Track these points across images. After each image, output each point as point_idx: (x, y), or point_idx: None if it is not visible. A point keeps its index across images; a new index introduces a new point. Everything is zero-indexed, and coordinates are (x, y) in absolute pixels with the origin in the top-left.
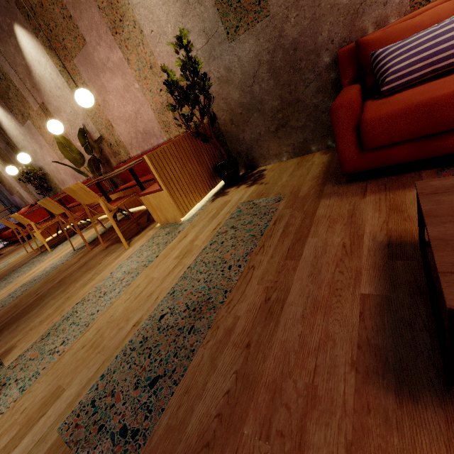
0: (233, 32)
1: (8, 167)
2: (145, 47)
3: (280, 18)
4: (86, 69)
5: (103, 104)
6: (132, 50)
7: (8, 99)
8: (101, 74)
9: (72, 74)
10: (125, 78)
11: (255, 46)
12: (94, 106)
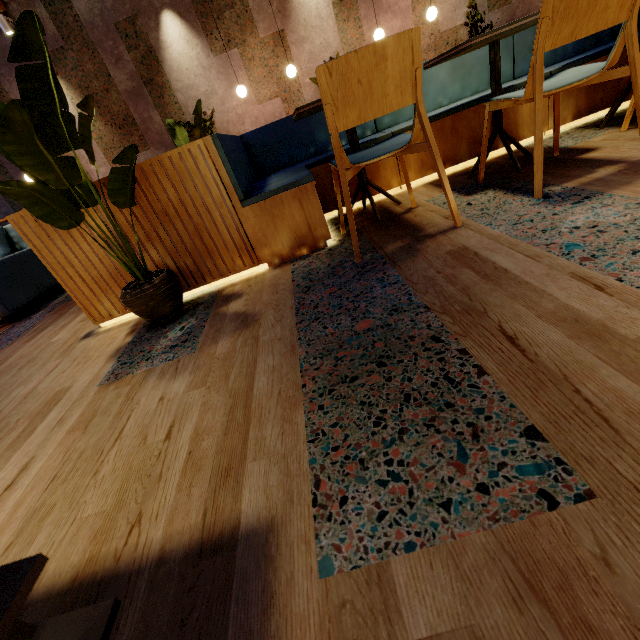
0: (492, 7)
1: (243, 85)
2: (432, 3)
3: (515, 6)
4: (367, 7)
5: (368, 40)
6: (420, 2)
7: (216, 19)
8: (382, 14)
9: (347, 8)
10: (405, 21)
11: (500, 17)
12: (357, 40)
